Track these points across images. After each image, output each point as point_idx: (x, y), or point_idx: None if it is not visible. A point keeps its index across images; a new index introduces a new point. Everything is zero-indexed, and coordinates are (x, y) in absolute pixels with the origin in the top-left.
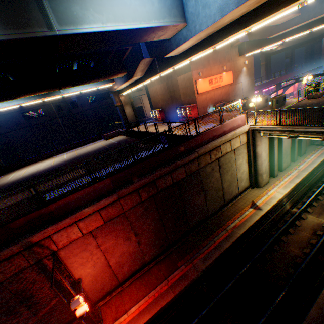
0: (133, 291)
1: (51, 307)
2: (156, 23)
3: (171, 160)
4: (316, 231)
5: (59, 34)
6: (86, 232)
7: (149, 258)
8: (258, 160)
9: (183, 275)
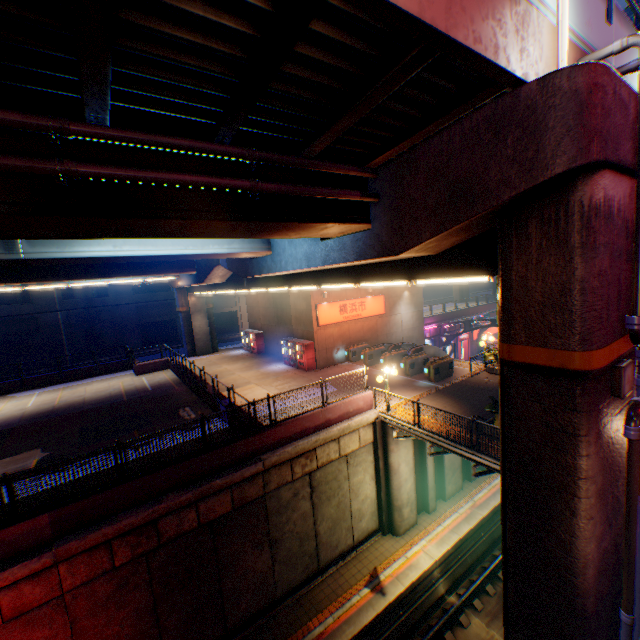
0: None
1: None
2: (216, 248)
3: (206, 475)
4: None
5: (27, 257)
6: None
7: None
8: (394, 479)
9: None
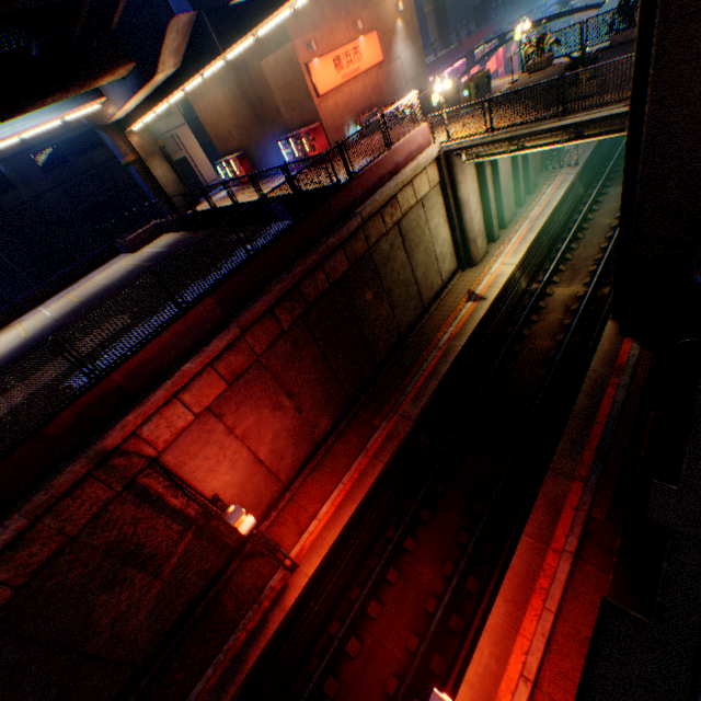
0: (315, 488)
1: (181, 556)
2: None
3: (317, 241)
4: (569, 307)
5: None
6: (200, 410)
7: (322, 434)
8: (466, 214)
9: (389, 434)
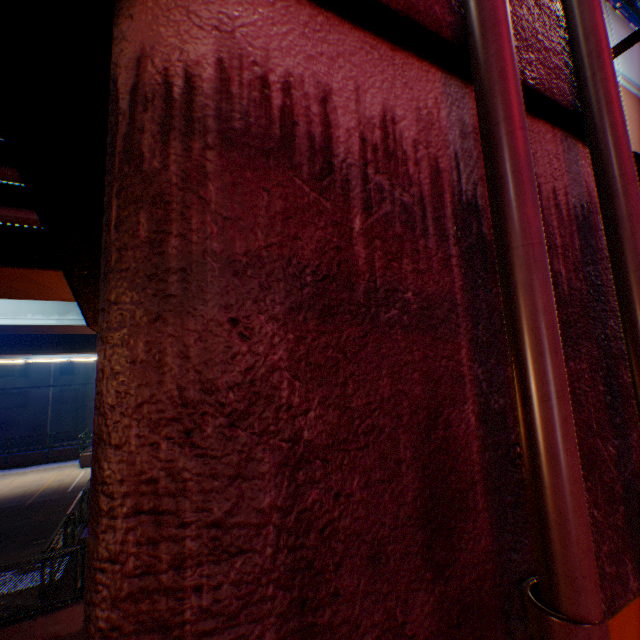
0: None
1: None
2: (38, 318)
3: None
4: None
5: None
6: None
7: None
8: None
9: None
